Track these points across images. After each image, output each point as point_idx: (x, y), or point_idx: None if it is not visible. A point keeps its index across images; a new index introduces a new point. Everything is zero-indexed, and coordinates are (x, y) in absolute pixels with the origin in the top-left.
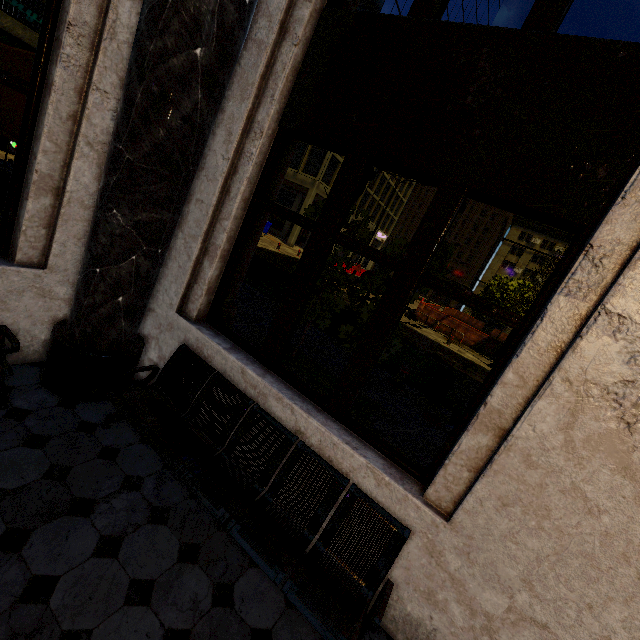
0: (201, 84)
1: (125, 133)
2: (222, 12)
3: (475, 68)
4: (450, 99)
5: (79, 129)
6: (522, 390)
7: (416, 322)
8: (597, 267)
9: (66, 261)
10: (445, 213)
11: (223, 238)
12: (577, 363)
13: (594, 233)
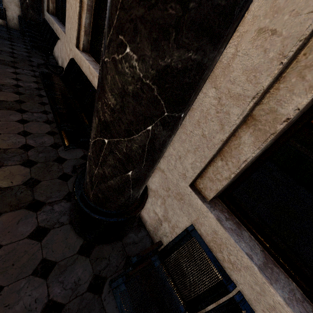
0: None
1: None
2: None
3: None
4: None
5: None
6: None
7: None
8: None
9: None
10: None
11: None
12: None
13: None
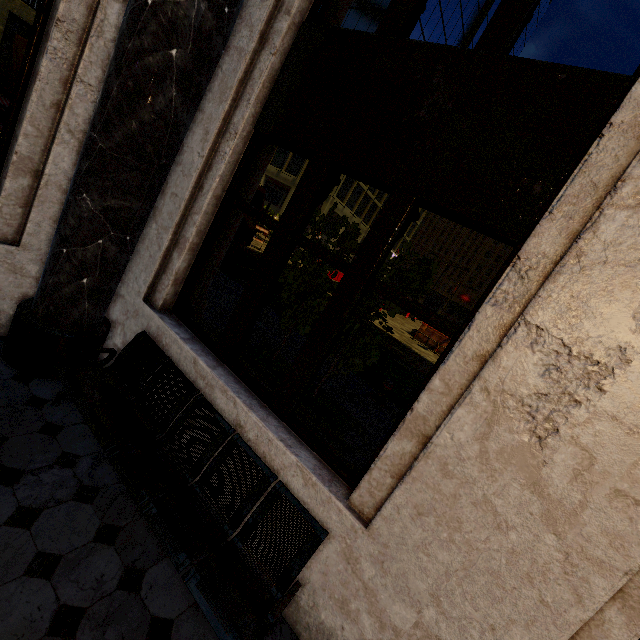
0: (176, 83)
1: (100, 123)
2: (199, 18)
3: (430, 83)
4: (406, 111)
5: (61, 117)
6: (447, 398)
7: (416, 342)
8: (523, 279)
9: (40, 241)
10: (394, 219)
11: (192, 231)
12: (496, 373)
13: (523, 245)
